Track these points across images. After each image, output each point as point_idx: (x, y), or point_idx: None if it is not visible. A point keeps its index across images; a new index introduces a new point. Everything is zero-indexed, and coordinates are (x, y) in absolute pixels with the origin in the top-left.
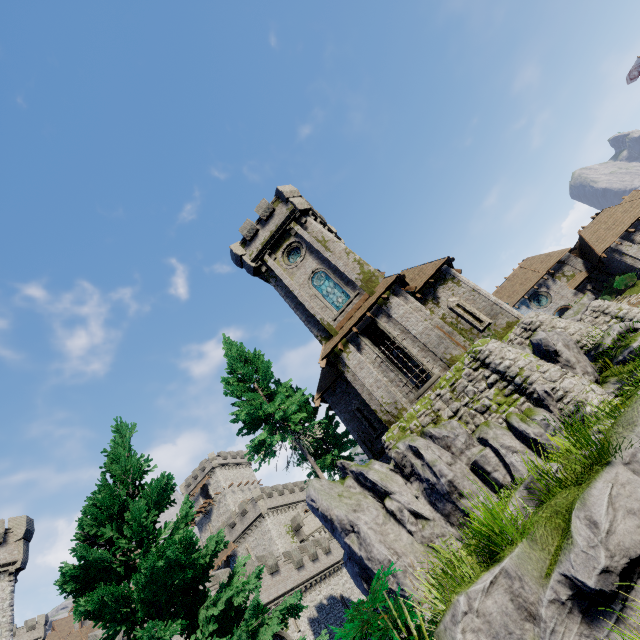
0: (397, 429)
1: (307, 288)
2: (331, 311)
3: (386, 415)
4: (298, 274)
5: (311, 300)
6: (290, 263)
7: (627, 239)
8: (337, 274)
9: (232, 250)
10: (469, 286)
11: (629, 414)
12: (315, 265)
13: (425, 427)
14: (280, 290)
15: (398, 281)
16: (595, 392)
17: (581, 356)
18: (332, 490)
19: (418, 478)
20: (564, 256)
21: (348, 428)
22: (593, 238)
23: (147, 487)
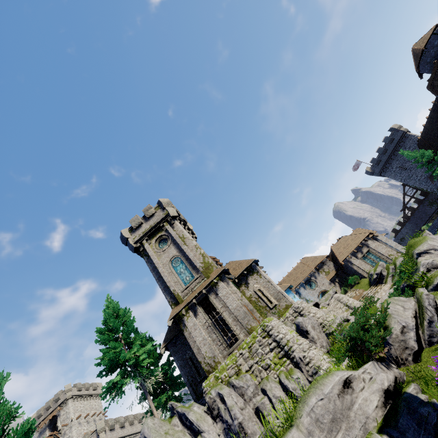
0: (213, 378)
1: (168, 267)
2: (181, 285)
3: (207, 366)
4: (163, 256)
5: (169, 275)
6: (159, 248)
7: (354, 255)
8: (188, 261)
9: (122, 233)
10: (266, 278)
11: (305, 396)
12: (175, 252)
13: (231, 377)
14: (150, 265)
15: (224, 271)
16: (325, 360)
17: (321, 334)
18: (161, 428)
19: (221, 419)
20: (324, 259)
21: (181, 373)
22: (337, 252)
23: (18, 431)
